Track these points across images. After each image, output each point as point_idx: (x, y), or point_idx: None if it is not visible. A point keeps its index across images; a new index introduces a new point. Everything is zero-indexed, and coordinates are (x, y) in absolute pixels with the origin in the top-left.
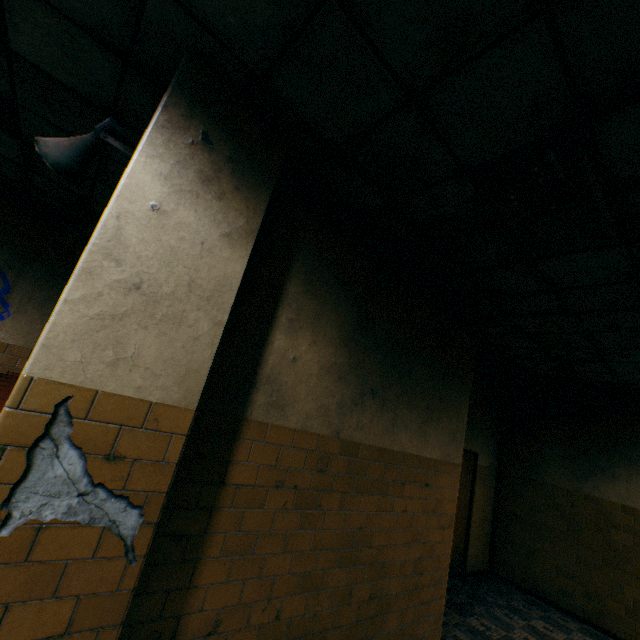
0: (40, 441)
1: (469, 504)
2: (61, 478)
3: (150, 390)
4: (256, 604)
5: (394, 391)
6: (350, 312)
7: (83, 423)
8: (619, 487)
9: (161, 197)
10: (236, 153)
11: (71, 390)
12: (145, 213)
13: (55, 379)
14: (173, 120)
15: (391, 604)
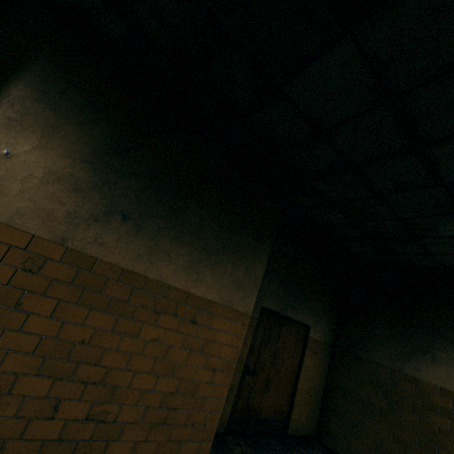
0: None
1: (297, 371)
2: None
3: None
4: None
5: (157, 222)
6: (102, 135)
7: None
8: (439, 369)
9: None
10: None
11: None
12: None
13: None
14: None
15: (121, 432)
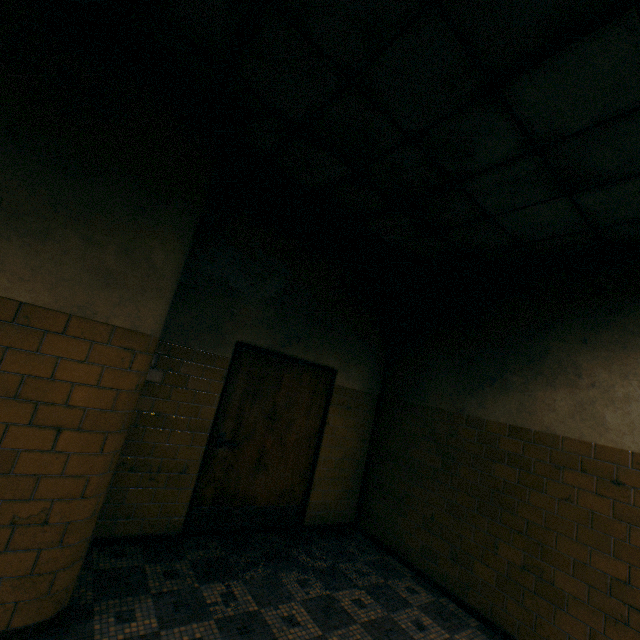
0: None
1: (319, 437)
2: None
3: None
4: None
5: None
6: None
7: None
8: (510, 401)
9: None
10: None
11: None
12: None
13: None
14: None
15: None
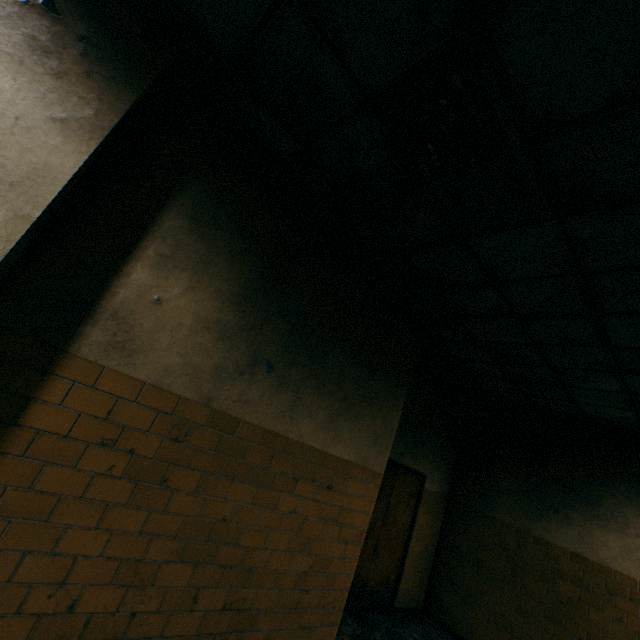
0: None
1: (409, 530)
2: None
3: None
4: (39, 586)
5: (300, 371)
6: (251, 268)
7: None
8: (571, 531)
9: None
10: (94, 35)
11: None
12: None
13: None
14: None
15: (255, 621)
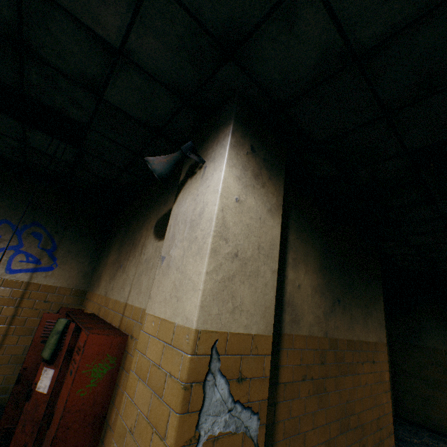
0: (207, 376)
1: None
2: (220, 400)
3: (250, 326)
4: None
5: (348, 297)
6: (319, 247)
7: (224, 357)
8: None
9: (238, 192)
10: (266, 155)
11: (216, 335)
12: (233, 204)
13: (208, 329)
14: (237, 140)
15: None
